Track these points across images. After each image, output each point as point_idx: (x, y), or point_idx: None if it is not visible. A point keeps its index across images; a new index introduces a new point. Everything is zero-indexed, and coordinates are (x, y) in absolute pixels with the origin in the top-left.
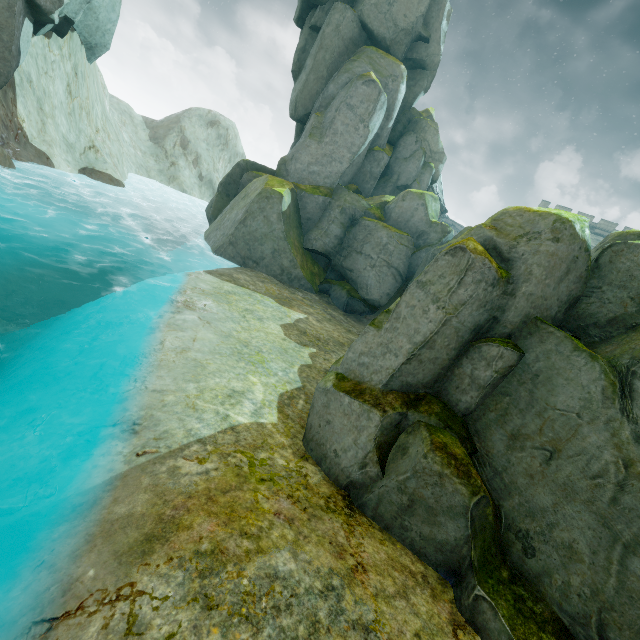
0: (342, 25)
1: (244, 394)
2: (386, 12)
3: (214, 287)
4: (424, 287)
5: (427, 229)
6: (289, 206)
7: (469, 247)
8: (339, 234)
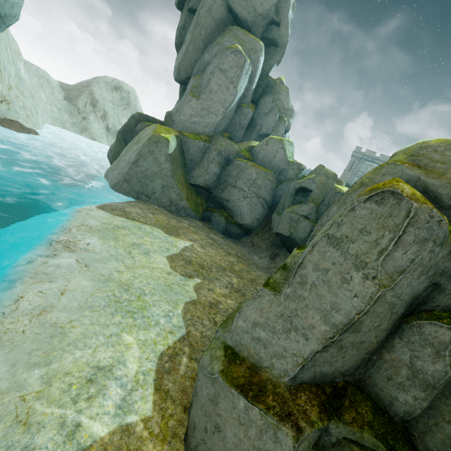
0: (213, 8)
1: (111, 371)
2: (247, 0)
3: (103, 223)
4: (339, 245)
5: (286, 167)
6: (175, 149)
7: (405, 192)
8: (217, 172)
